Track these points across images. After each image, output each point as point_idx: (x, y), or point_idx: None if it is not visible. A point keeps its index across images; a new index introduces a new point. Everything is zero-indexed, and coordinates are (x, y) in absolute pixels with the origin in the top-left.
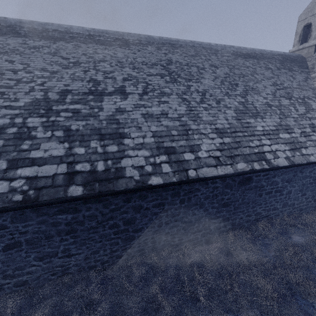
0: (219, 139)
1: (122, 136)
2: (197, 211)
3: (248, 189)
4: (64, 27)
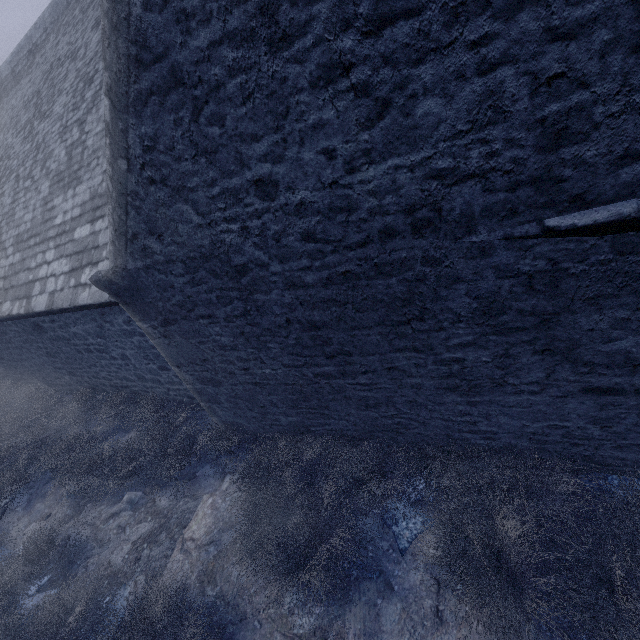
0: (12, 257)
1: None
2: (32, 355)
3: (54, 340)
4: None
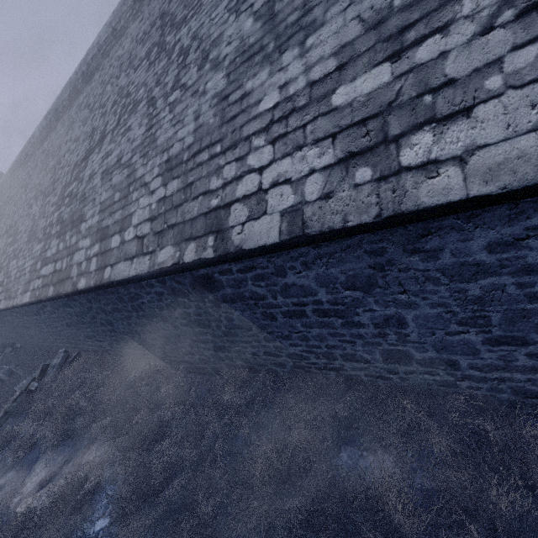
0: (162, 189)
1: (82, 219)
2: (164, 325)
3: (226, 301)
4: (96, 44)
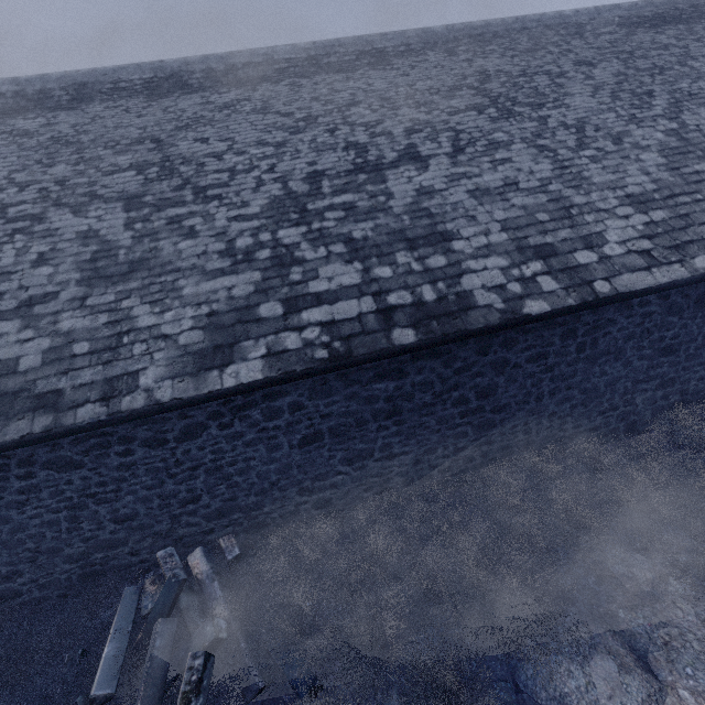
0: (641, 216)
1: (445, 237)
2: (610, 366)
3: None
4: (261, 53)
